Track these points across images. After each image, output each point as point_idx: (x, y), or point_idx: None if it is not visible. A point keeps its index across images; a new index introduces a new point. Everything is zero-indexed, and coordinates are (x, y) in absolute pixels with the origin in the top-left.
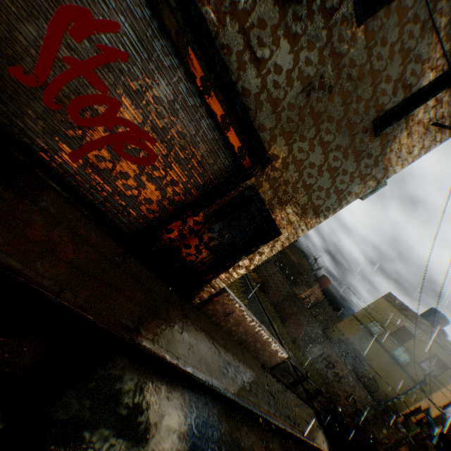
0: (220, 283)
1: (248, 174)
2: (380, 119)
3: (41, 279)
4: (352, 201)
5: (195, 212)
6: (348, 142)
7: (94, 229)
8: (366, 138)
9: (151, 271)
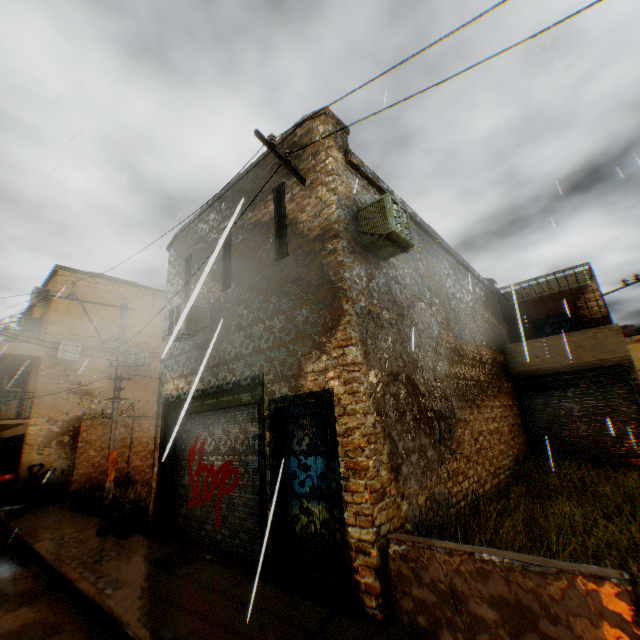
0: (360, 532)
1: (259, 401)
2: (277, 254)
3: (119, 607)
4: (343, 271)
5: (261, 475)
6: (281, 287)
7: (223, 571)
8: (286, 265)
9: (287, 588)
